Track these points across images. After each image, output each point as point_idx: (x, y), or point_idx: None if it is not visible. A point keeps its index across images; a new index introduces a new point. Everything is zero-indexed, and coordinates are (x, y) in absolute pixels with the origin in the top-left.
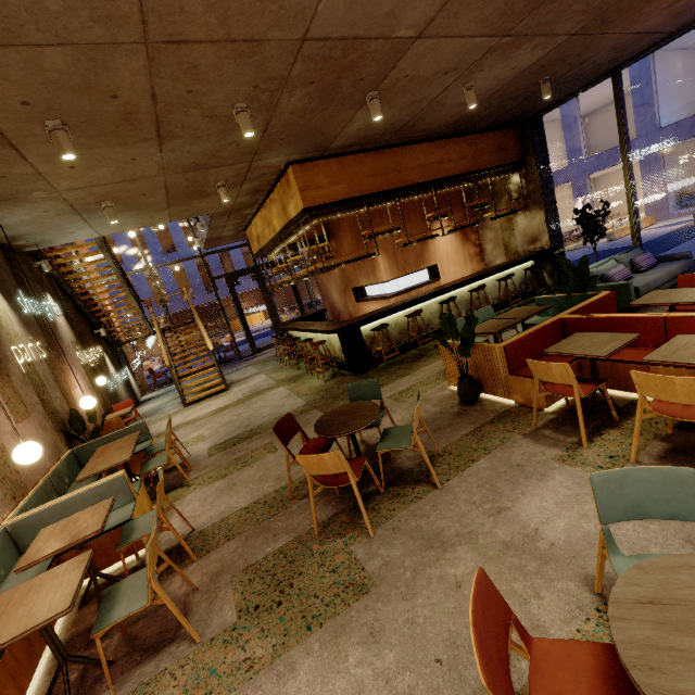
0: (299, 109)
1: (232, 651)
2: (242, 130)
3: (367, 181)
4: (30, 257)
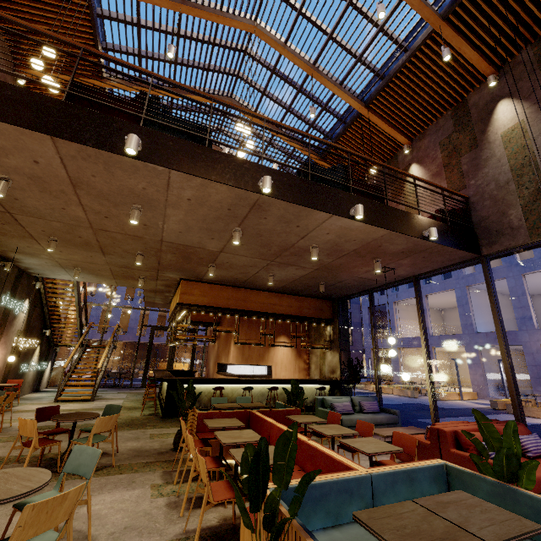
0: (174, 260)
1: None
2: (136, 261)
3: (224, 300)
4: (35, 278)
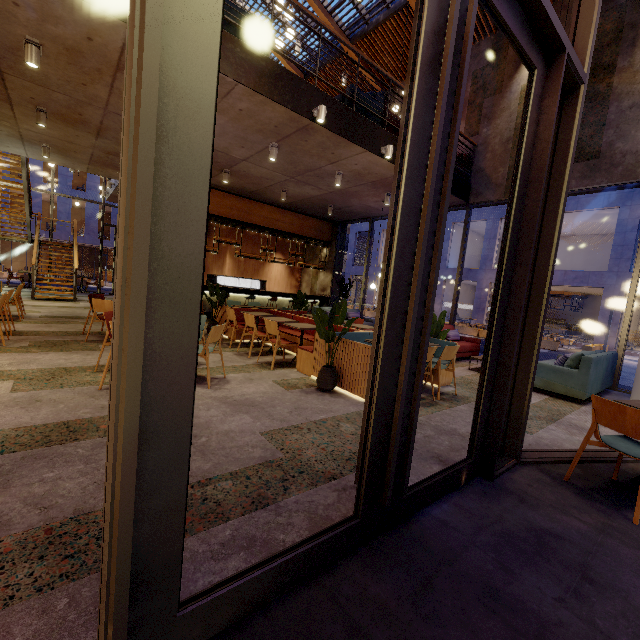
0: None
1: (22, 349)
2: None
3: (226, 210)
4: None
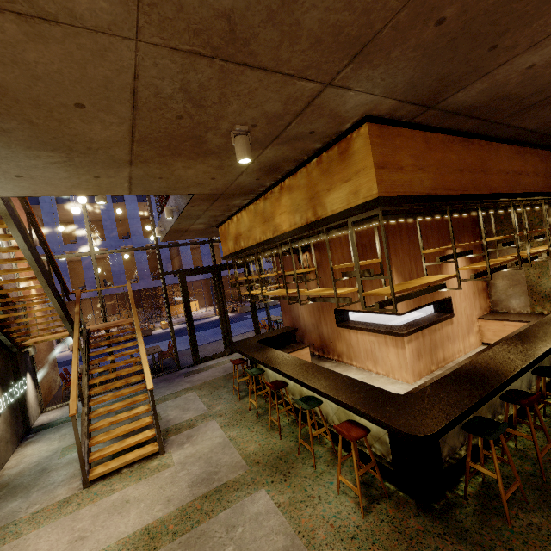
0: None
1: None
2: None
3: (454, 176)
4: None
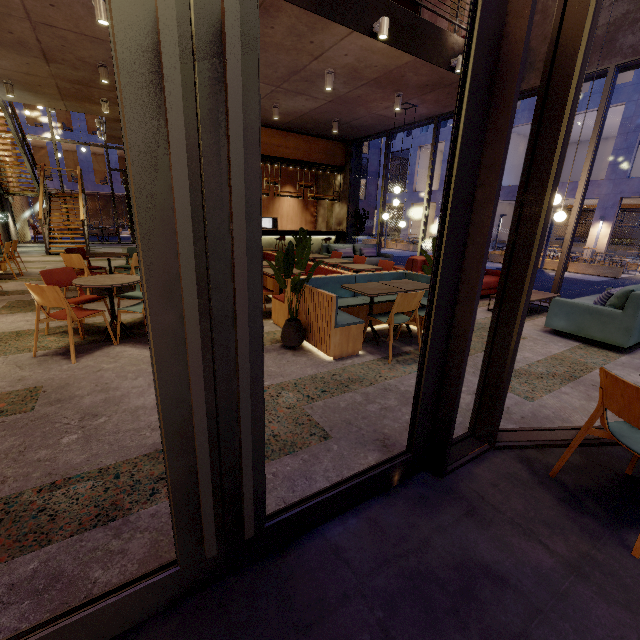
0: None
1: None
2: (101, 78)
3: None
4: None
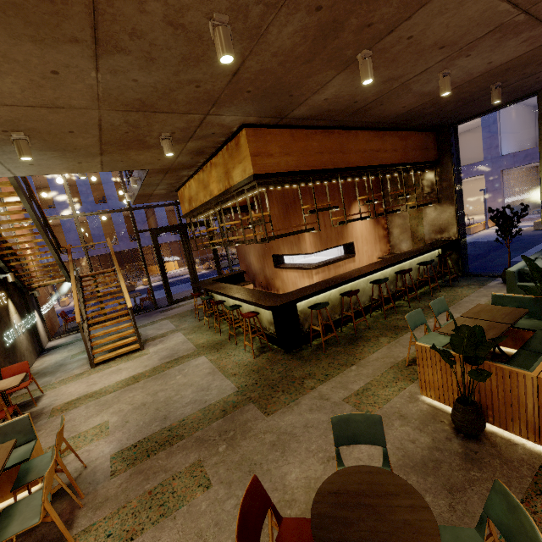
0: (284, 50)
1: None
2: (219, 51)
3: (315, 157)
4: None
